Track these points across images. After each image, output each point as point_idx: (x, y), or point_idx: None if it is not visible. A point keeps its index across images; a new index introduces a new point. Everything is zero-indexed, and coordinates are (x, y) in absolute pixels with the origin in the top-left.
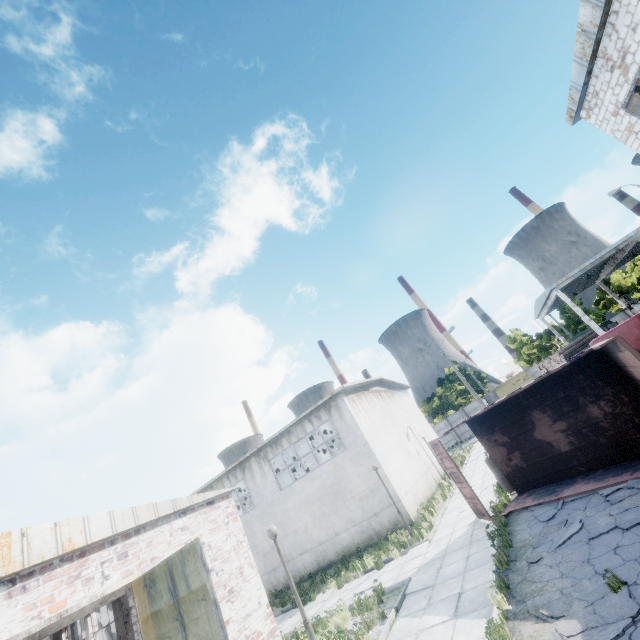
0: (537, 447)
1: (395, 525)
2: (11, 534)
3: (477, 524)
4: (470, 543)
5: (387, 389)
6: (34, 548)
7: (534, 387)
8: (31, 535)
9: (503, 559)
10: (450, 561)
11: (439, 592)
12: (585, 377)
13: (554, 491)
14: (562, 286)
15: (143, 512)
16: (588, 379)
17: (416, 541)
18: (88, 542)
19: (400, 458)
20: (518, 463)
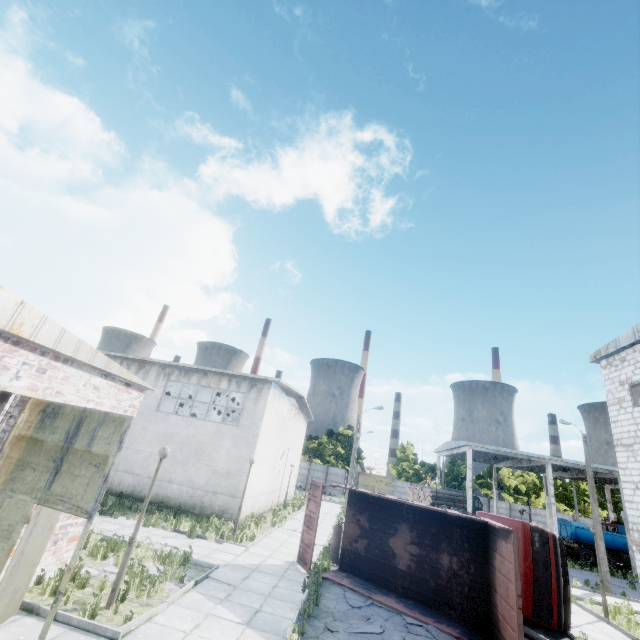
0: (384, 549)
1: (222, 513)
2: None
3: (293, 566)
4: (282, 577)
5: (299, 407)
6: None
7: (420, 509)
8: None
9: (309, 610)
10: (258, 578)
11: (239, 596)
12: (460, 533)
13: (370, 589)
14: (476, 449)
15: (84, 350)
16: (461, 536)
17: (234, 540)
18: (31, 338)
19: (267, 467)
20: (360, 548)
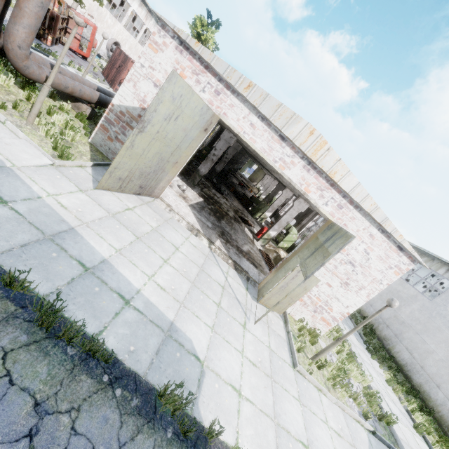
0: None
1: None
2: (326, 144)
3: None
4: None
5: None
6: (324, 159)
7: None
8: (329, 153)
9: None
10: None
11: None
12: None
13: None
14: None
15: (369, 202)
16: None
17: None
18: (338, 182)
19: None
20: None
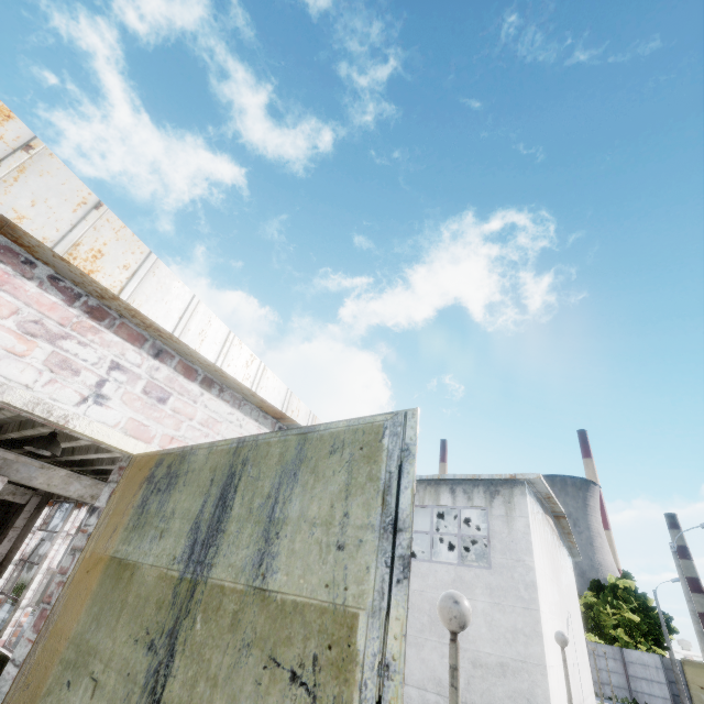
0: None
1: None
2: (8, 120)
3: None
4: None
5: (558, 535)
6: (22, 186)
7: None
8: (40, 165)
9: None
10: None
11: None
12: None
13: None
14: None
15: (239, 357)
16: None
17: None
18: (122, 294)
19: (559, 651)
20: None
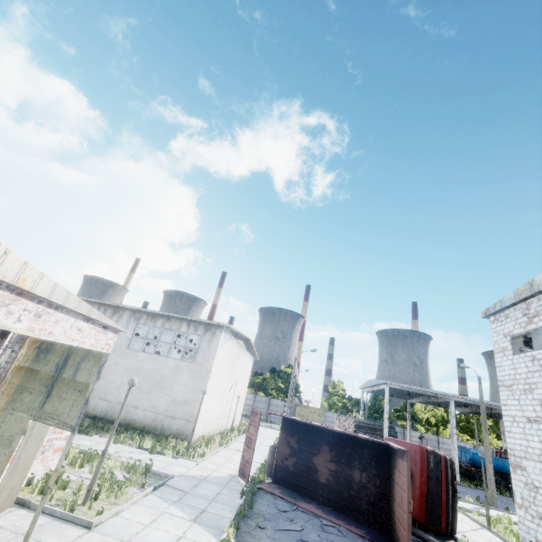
0: (308, 466)
1: (178, 434)
2: (0, 246)
3: (235, 478)
4: (224, 486)
5: (246, 348)
6: (4, 267)
7: (339, 433)
8: (9, 257)
9: (244, 512)
10: (205, 486)
11: (189, 499)
12: (369, 453)
13: (296, 498)
14: (392, 386)
15: (72, 300)
16: (370, 456)
17: (188, 456)
18: (31, 290)
19: (217, 397)
20: (289, 465)
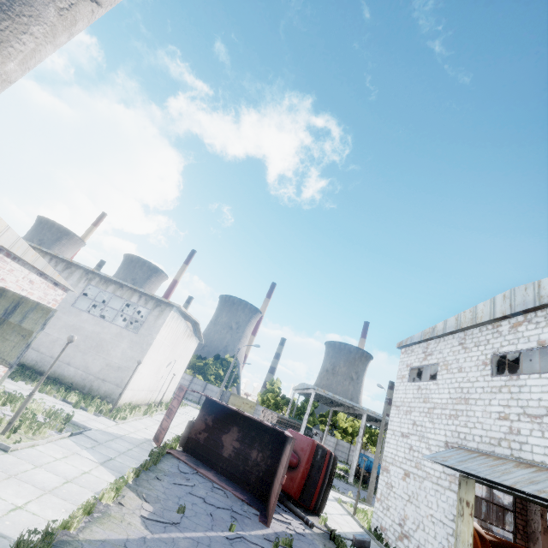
0: (217, 441)
1: (106, 396)
2: None
3: (149, 442)
4: (137, 445)
5: (193, 330)
6: None
7: (250, 419)
8: None
9: (148, 465)
10: (119, 442)
11: (101, 449)
12: (269, 438)
13: (198, 465)
14: (318, 392)
15: (30, 254)
16: (269, 440)
17: (109, 416)
18: None
19: (152, 370)
20: (201, 438)
